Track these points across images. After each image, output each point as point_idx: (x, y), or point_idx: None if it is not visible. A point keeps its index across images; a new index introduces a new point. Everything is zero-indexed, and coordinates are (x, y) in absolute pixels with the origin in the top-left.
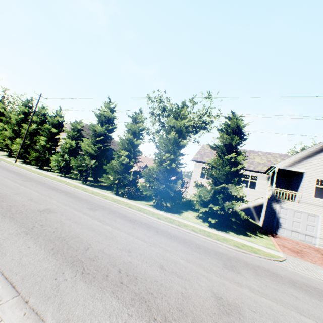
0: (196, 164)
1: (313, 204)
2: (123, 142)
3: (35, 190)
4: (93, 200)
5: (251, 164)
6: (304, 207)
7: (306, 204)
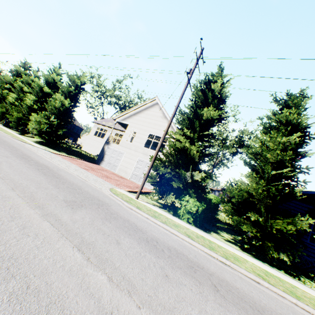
0: (95, 125)
1: (125, 145)
2: (18, 89)
3: None
4: None
5: None
6: (119, 147)
7: (121, 146)
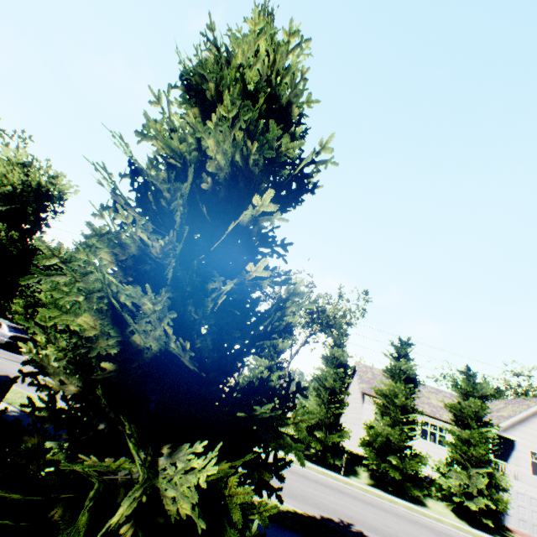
0: (368, 399)
1: (532, 482)
2: (329, 376)
3: (346, 501)
4: (374, 501)
5: (433, 408)
6: (525, 487)
7: (526, 483)
